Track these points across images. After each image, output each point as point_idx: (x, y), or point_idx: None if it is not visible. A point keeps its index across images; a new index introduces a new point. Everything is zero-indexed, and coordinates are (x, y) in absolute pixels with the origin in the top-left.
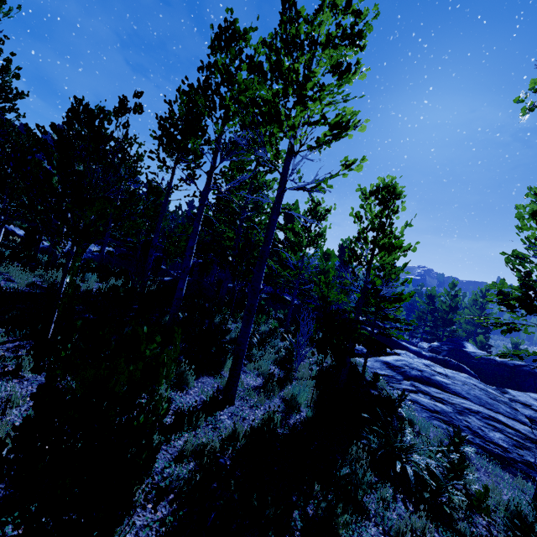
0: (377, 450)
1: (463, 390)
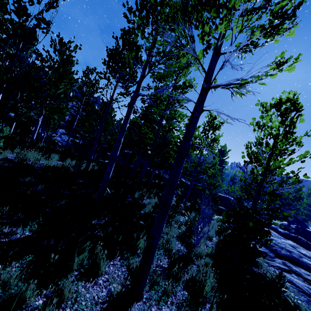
0: None
1: None
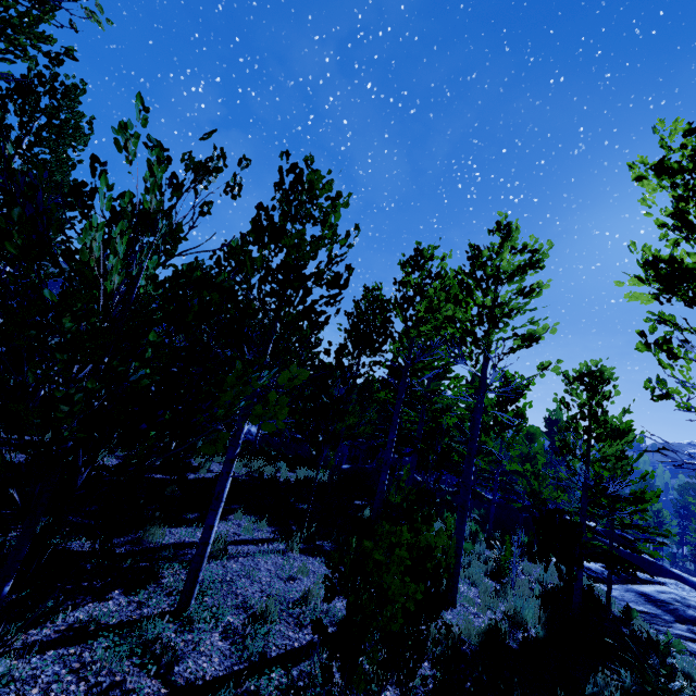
0: (632, 687)
1: None
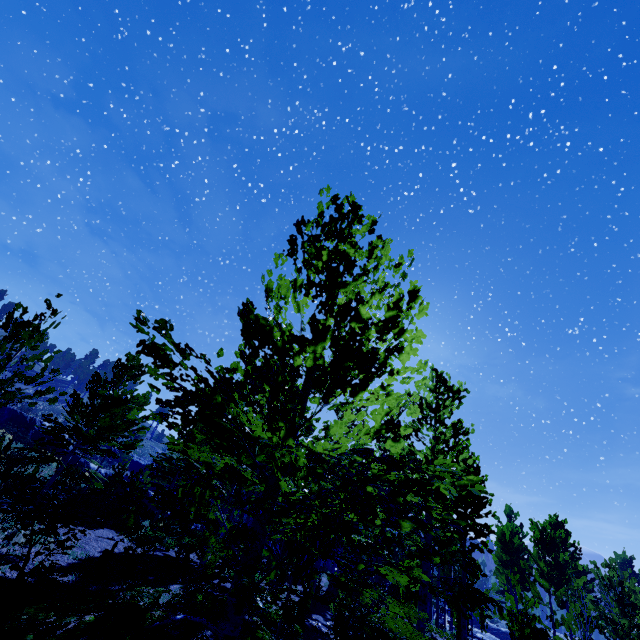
0: None
1: (490, 639)
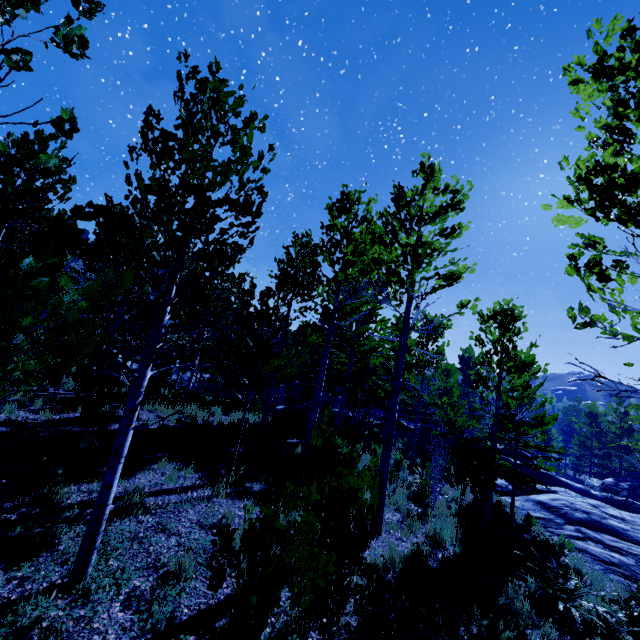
0: (537, 591)
1: None
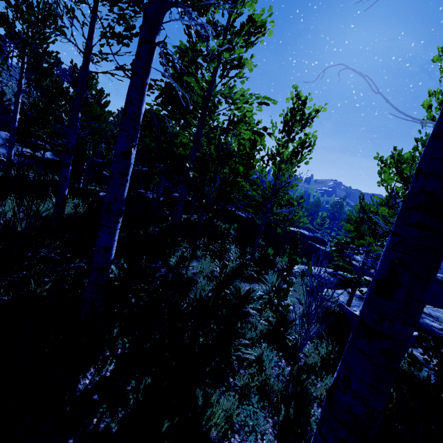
0: None
1: None
